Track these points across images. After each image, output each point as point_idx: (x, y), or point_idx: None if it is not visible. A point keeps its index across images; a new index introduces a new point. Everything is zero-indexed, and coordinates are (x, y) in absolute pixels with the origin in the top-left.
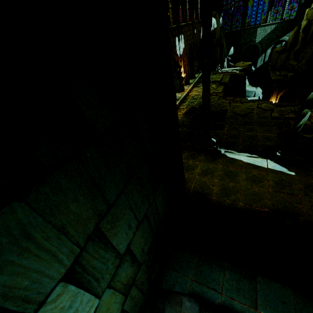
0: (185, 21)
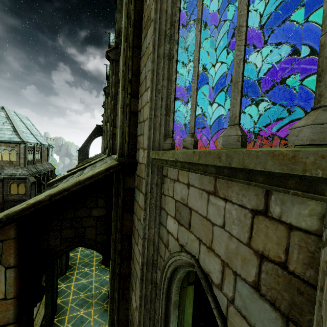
0: None
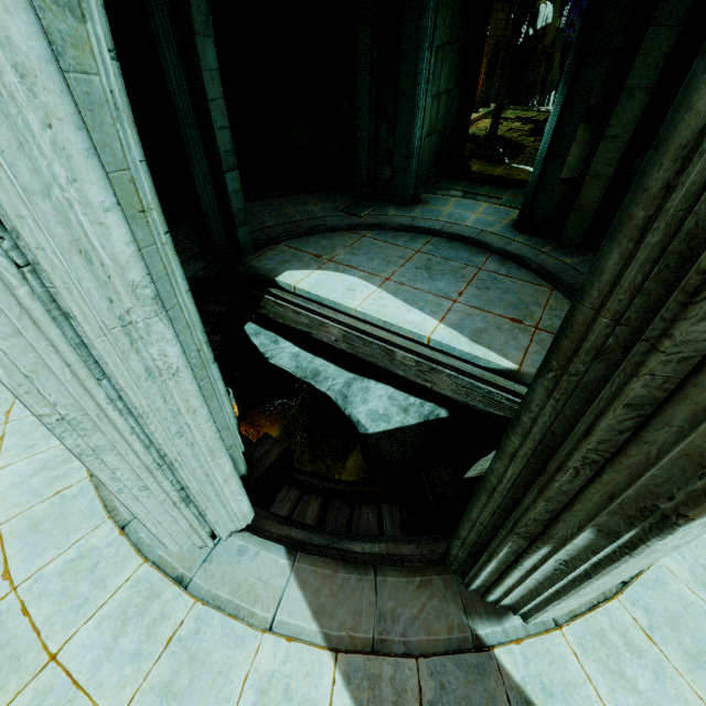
0: None
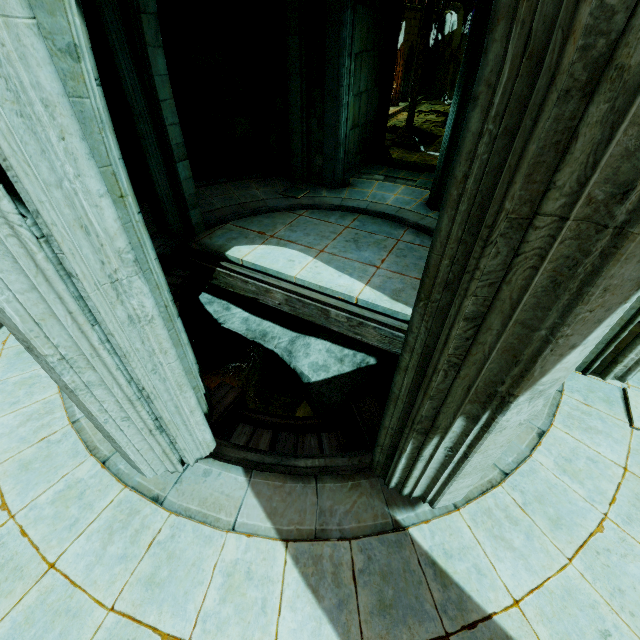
0: (412, 3)
